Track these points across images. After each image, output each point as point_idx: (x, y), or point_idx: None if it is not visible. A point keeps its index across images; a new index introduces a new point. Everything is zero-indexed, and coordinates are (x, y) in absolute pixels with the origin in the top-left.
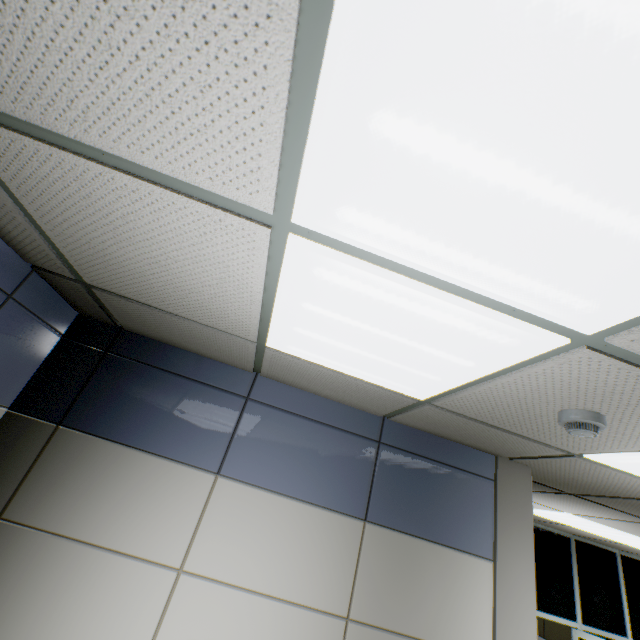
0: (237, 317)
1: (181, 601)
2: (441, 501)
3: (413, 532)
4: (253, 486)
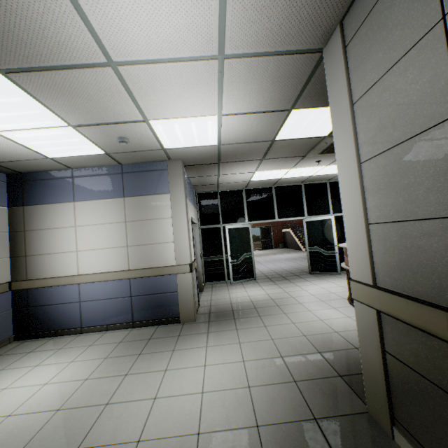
0: (30, 153)
1: (79, 232)
2: (149, 183)
3: (141, 195)
4: (86, 201)
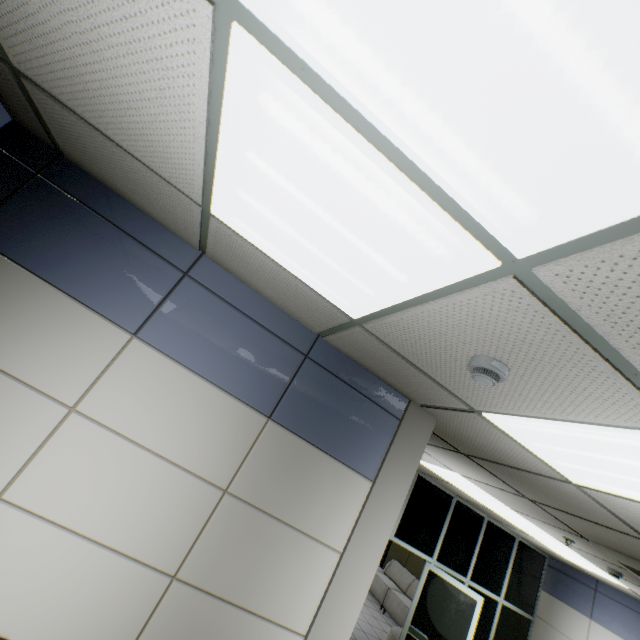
0: (180, 161)
1: (67, 435)
2: (346, 423)
3: (310, 440)
4: (168, 357)
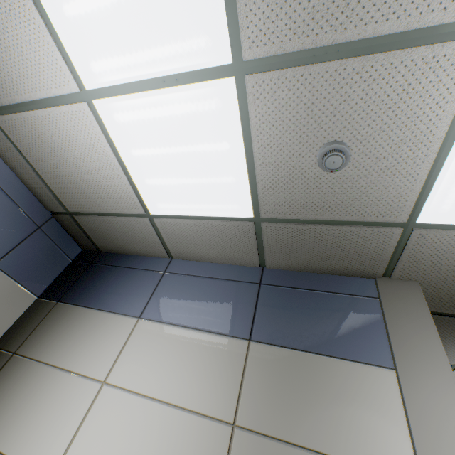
0: (124, 192)
1: (100, 405)
2: (323, 319)
3: (296, 347)
4: (162, 323)
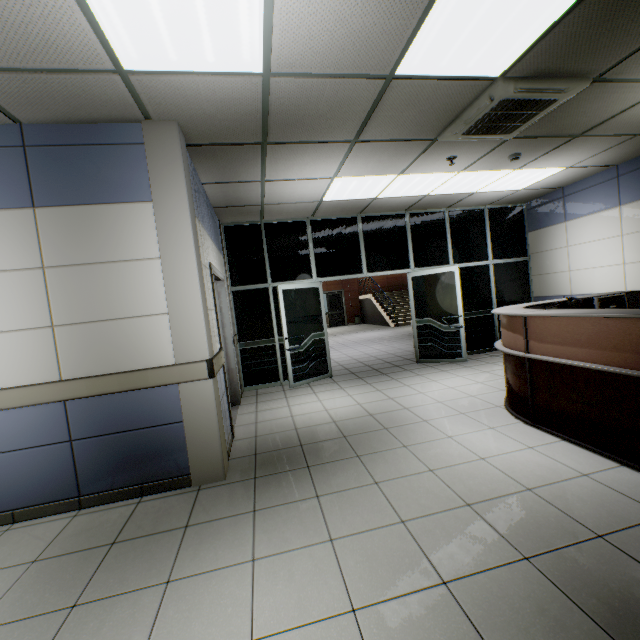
0: None
1: None
2: (98, 175)
3: (79, 203)
4: None
